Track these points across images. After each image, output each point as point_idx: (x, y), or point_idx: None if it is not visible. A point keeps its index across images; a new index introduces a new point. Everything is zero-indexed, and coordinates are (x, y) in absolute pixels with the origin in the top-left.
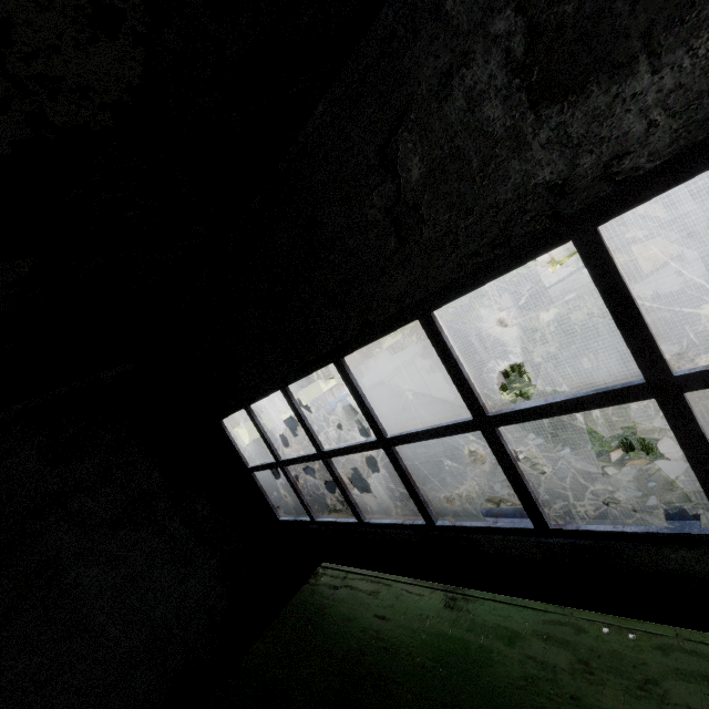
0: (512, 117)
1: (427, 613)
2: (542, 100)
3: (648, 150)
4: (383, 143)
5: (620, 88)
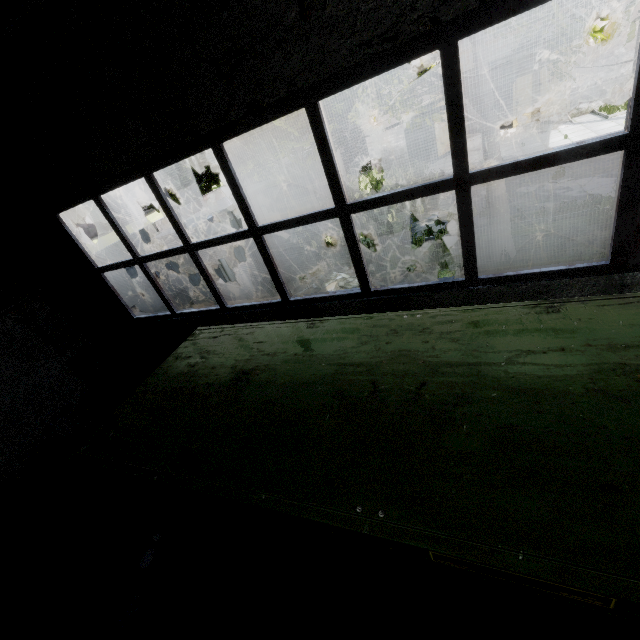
0: None
1: (294, 333)
2: None
3: None
4: None
5: None
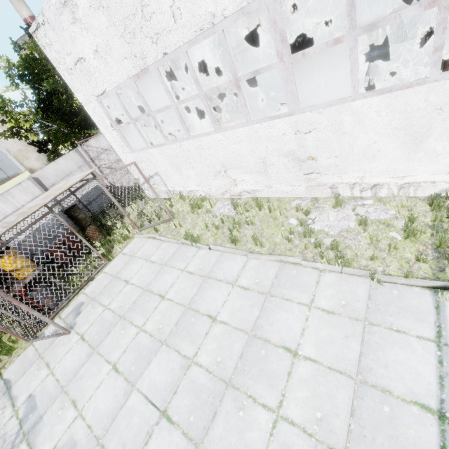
0: None
1: None
2: None
3: None
4: None
5: None
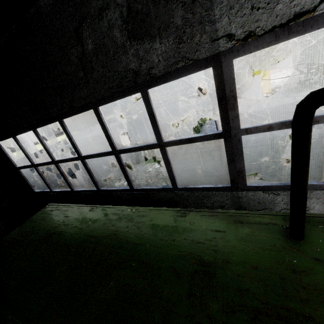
0: (123, 39)
1: (82, 213)
2: (132, 37)
3: (158, 69)
4: (77, 27)
5: (152, 44)
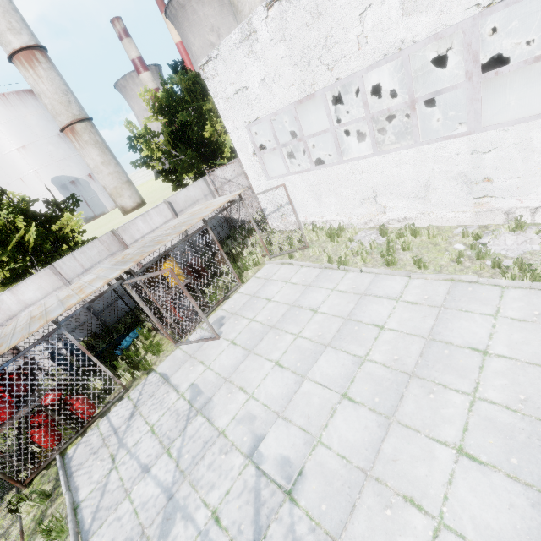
0: None
1: None
2: None
3: None
4: None
5: None
